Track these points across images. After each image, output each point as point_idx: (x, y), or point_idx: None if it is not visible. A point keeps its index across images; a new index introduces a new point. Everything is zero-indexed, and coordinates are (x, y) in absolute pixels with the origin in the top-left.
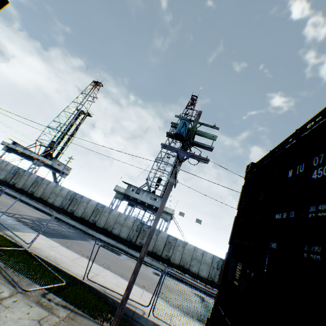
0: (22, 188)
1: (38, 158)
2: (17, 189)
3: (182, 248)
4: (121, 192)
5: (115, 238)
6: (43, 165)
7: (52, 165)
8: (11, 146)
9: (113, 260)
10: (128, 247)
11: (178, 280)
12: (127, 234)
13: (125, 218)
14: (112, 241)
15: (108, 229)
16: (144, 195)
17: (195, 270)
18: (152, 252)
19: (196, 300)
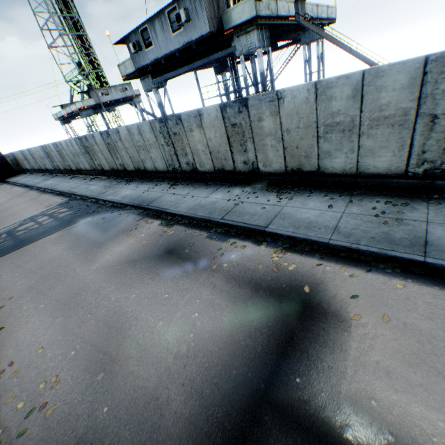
0: (64, 168)
1: (77, 108)
2: (65, 172)
3: (273, 123)
4: (132, 72)
5: (156, 176)
6: (93, 113)
7: (99, 103)
8: (59, 116)
9: (54, 269)
10: (171, 185)
11: (250, 236)
12: (161, 160)
13: (139, 133)
14: (144, 188)
15: (141, 168)
16: (160, 35)
17: (343, 165)
18: (215, 171)
19: (223, 359)
